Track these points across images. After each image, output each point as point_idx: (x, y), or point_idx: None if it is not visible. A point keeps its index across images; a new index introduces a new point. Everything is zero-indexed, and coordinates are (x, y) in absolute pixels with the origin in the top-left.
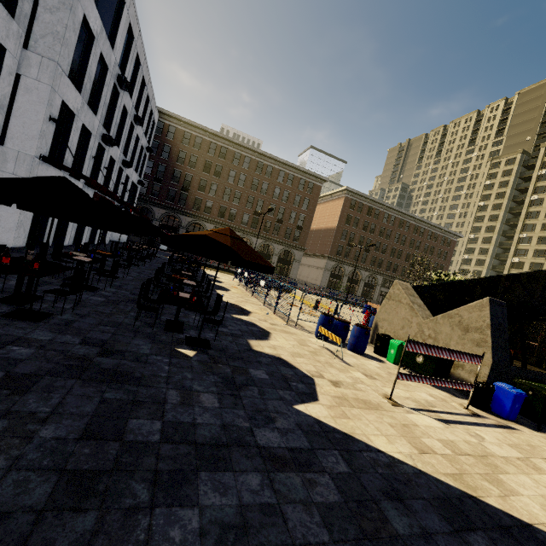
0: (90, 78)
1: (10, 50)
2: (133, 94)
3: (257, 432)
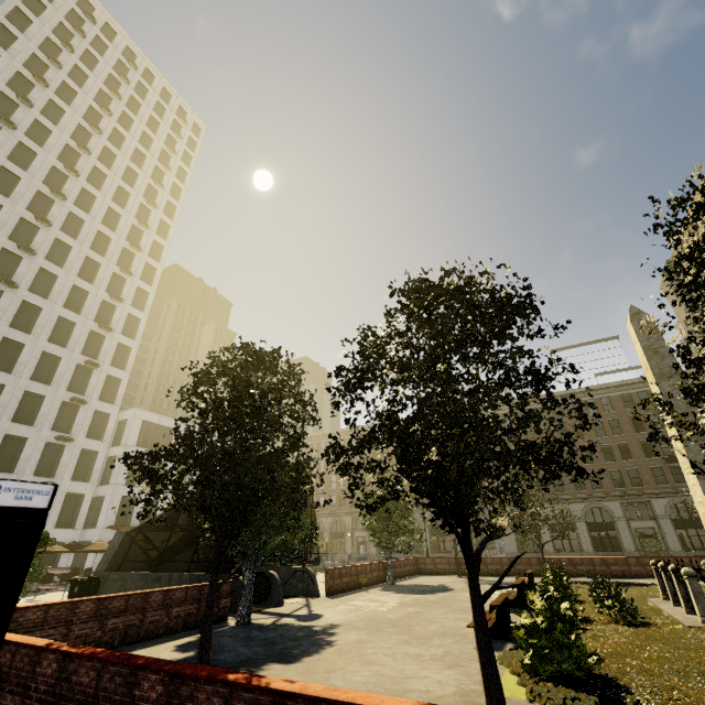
0: None
1: (88, 493)
2: None
3: None
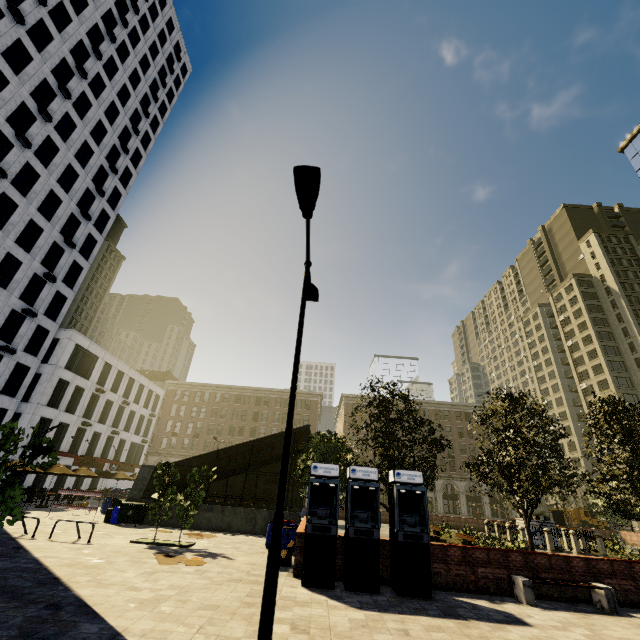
0: (66, 400)
1: (11, 409)
2: (119, 390)
3: None
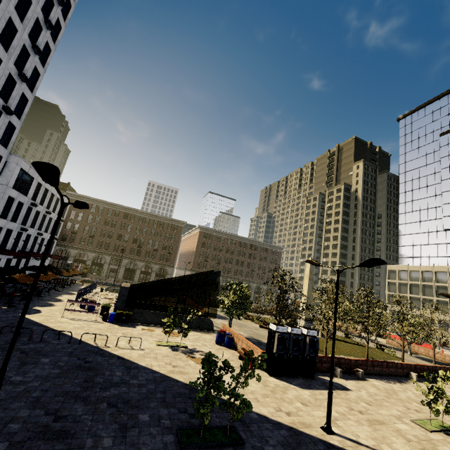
0: (12, 212)
1: None
2: (44, 203)
3: (1, 315)
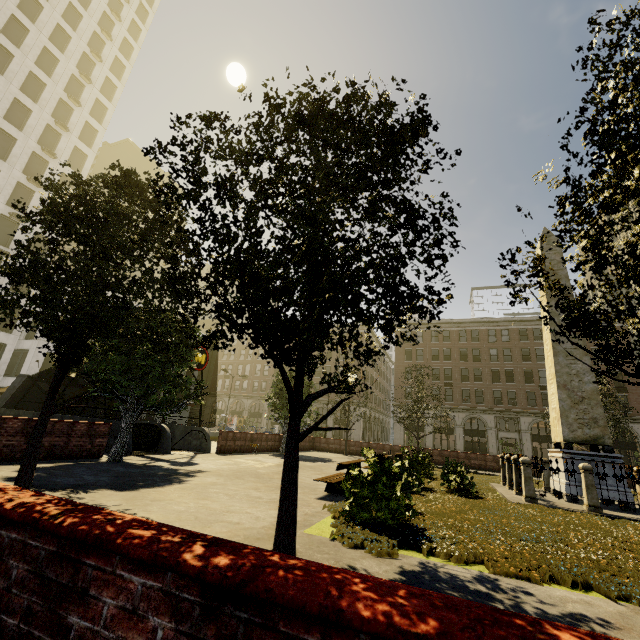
0: None
1: (10, 344)
2: None
3: None
